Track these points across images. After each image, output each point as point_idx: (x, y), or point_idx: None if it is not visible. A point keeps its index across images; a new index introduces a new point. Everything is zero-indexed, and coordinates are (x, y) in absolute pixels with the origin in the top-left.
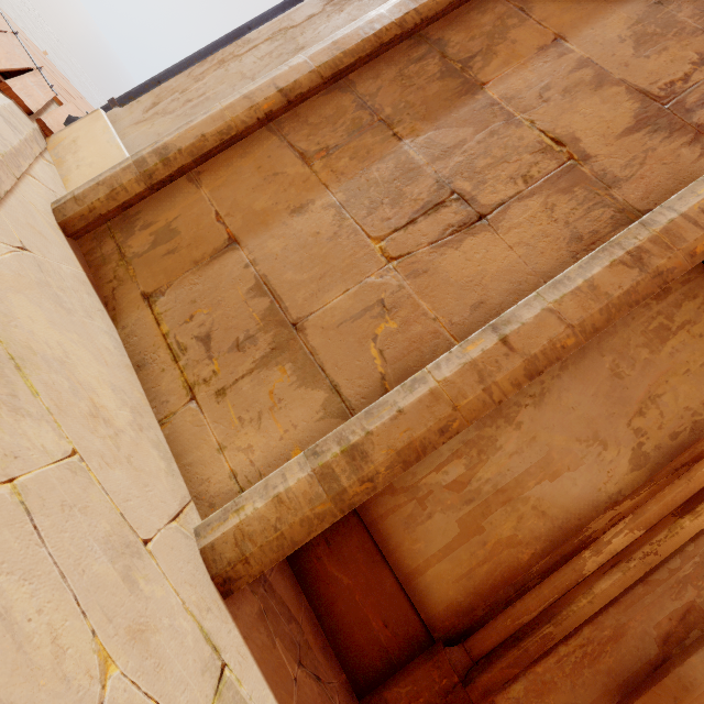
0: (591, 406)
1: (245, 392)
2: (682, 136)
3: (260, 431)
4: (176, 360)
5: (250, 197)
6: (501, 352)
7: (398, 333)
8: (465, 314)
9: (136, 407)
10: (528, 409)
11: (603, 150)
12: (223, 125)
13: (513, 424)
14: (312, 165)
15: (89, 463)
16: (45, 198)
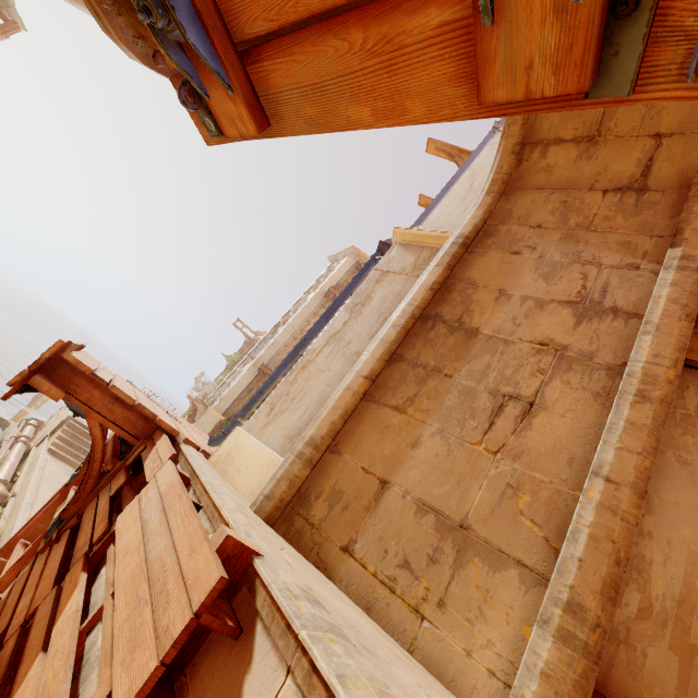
0: (687, 495)
1: (458, 595)
2: (607, 317)
3: (488, 624)
4: (393, 591)
5: (378, 448)
6: (611, 488)
7: (534, 502)
8: (567, 470)
9: (393, 643)
10: (646, 518)
11: (571, 339)
12: (342, 411)
13: (644, 535)
14: (407, 412)
15: (427, 691)
16: (246, 505)
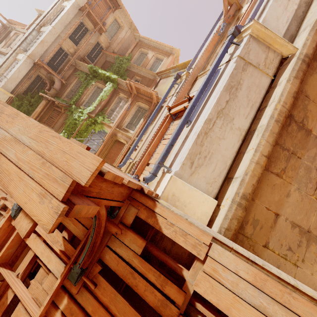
0: None
1: (308, 256)
2: None
3: None
4: (286, 259)
5: (272, 197)
6: None
7: None
8: None
9: None
10: None
11: None
12: (257, 178)
13: None
14: (282, 177)
15: None
16: None
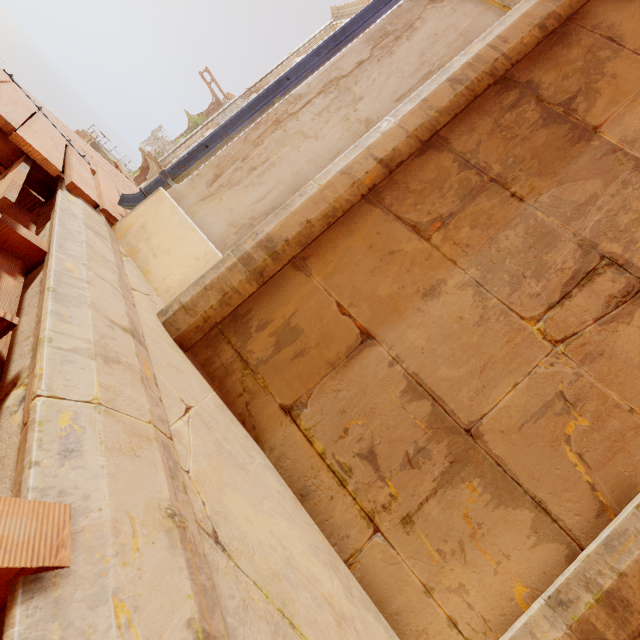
0: None
1: (435, 517)
2: None
3: (467, 566)
4: (343, 484)
5: (370, 282)
6: None
7: (593, 432)
8: None
9: (330, 560)
10: None
11: None
12: (328, 208)
13: None
14: (430, 239)
15: None
16: (151, 311)
